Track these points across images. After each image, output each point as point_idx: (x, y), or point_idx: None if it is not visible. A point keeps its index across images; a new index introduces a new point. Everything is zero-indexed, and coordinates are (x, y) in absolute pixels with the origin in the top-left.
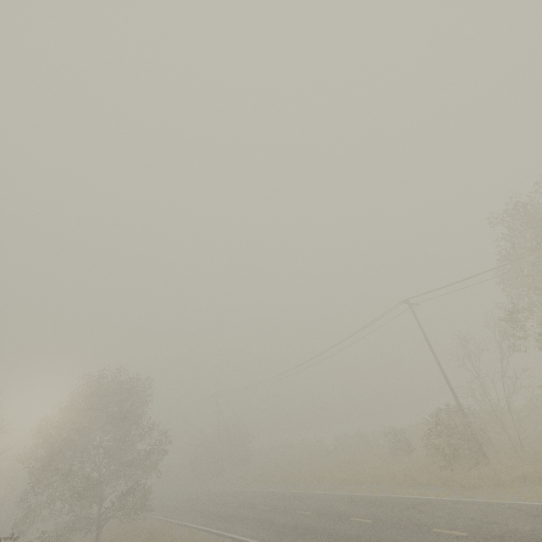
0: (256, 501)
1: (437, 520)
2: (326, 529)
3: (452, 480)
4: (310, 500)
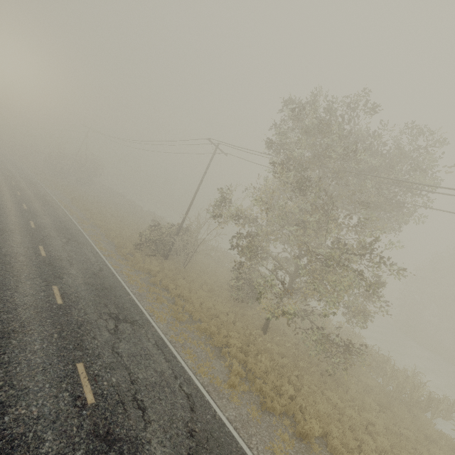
0: (27, 190)
1: (57, 247)
2: (5, 214)
3: (128, 251)
4: (47, 208)
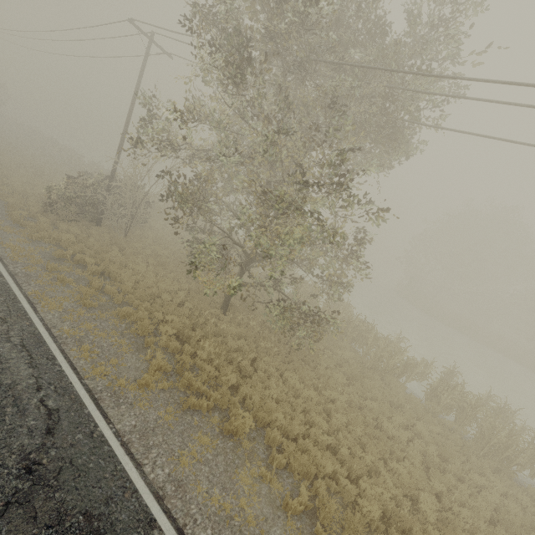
0: None
1: None
2: None
3: (30, 216)
4: None
